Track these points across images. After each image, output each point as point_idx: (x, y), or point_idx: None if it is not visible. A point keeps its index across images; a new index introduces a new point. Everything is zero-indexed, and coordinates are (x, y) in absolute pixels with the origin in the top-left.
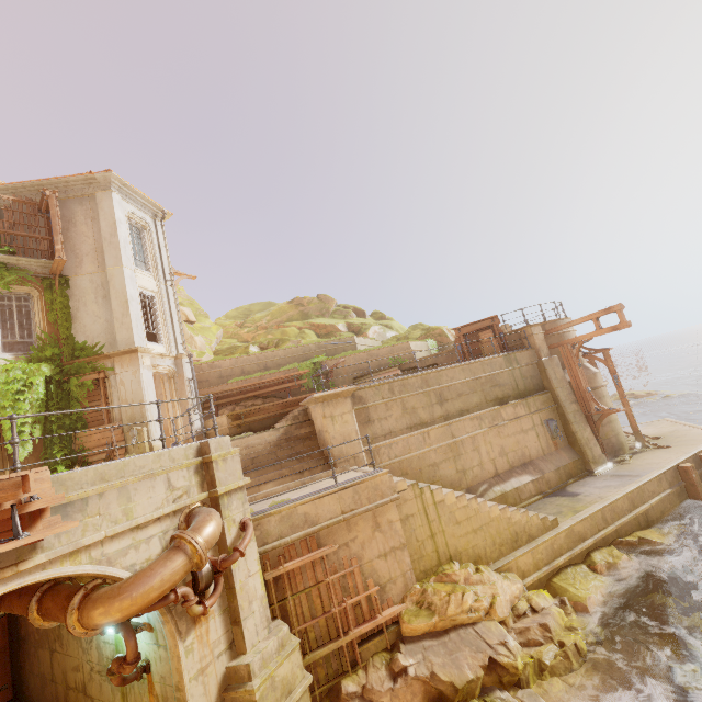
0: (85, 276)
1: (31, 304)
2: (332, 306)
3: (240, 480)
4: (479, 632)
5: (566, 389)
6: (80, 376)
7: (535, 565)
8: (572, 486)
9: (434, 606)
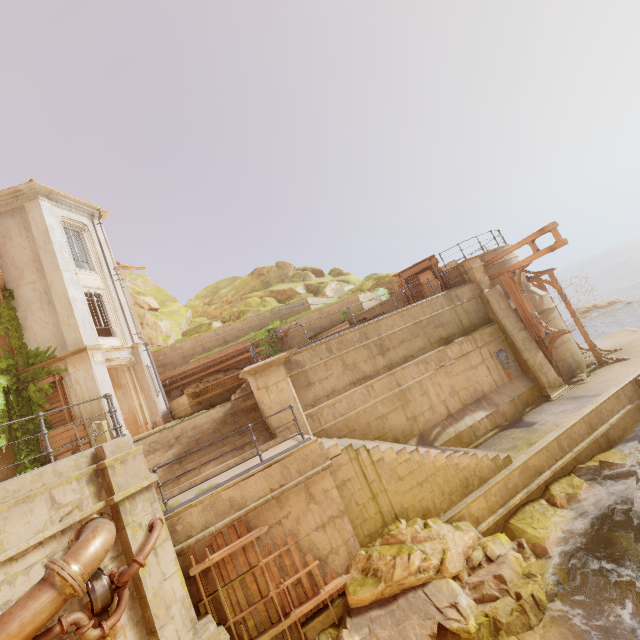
0: (27, 286)
1: None
2: (291, 271)
3: (144, 481)
4: (429, 594)
5: (512, 318)
6: (37, 382)
7: (490, 508)
8: (528, 415)
9: (380, 572)
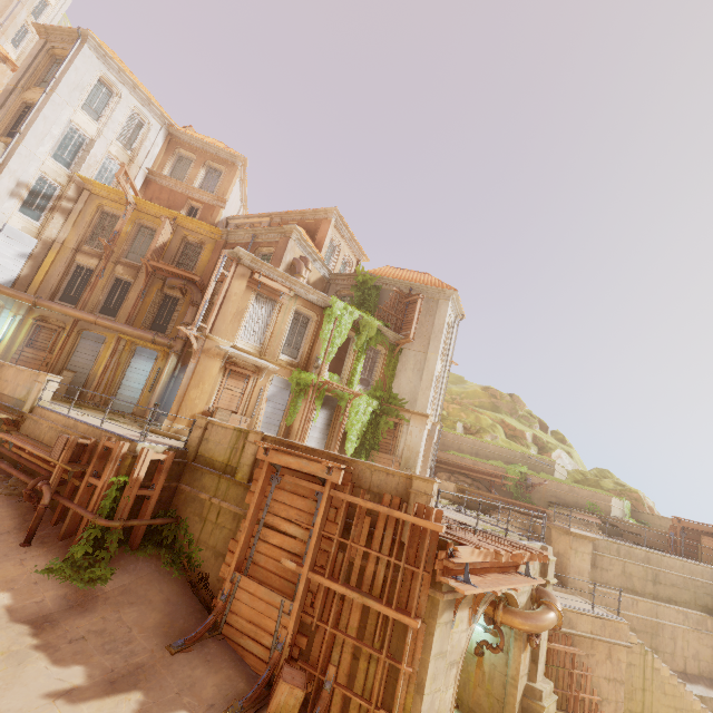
0: (412, 351)
1: (378, 357)
2: (522, 410)
3: (555, 579)
4: None
5: None
6: (388, 416)
7: None
8: None
9: None
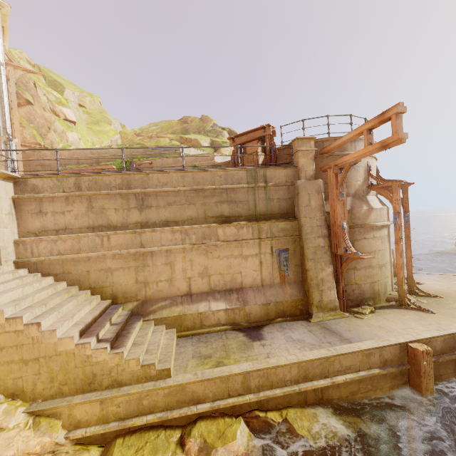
0: None
1: None
2: (209, 126)
3: None
4: None
5: (318, 221)
6: None
7: (103, 417)
8: (273, 325)
9: None
